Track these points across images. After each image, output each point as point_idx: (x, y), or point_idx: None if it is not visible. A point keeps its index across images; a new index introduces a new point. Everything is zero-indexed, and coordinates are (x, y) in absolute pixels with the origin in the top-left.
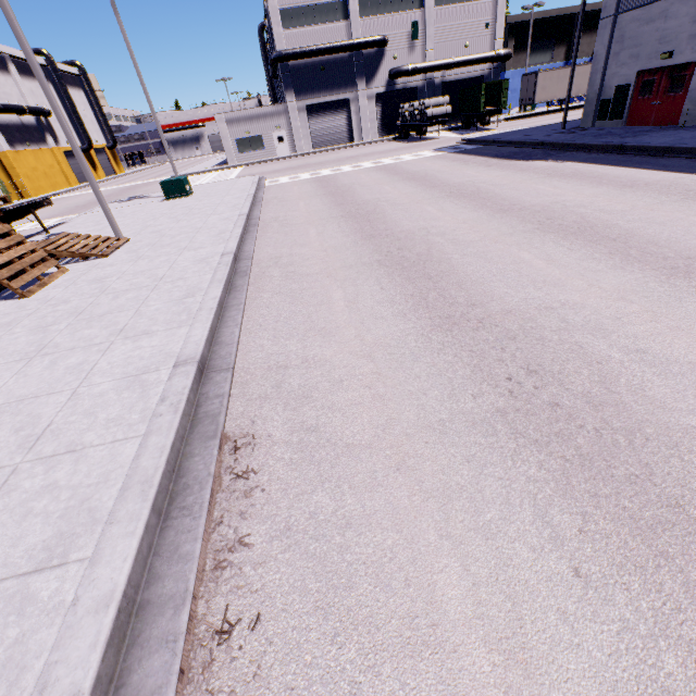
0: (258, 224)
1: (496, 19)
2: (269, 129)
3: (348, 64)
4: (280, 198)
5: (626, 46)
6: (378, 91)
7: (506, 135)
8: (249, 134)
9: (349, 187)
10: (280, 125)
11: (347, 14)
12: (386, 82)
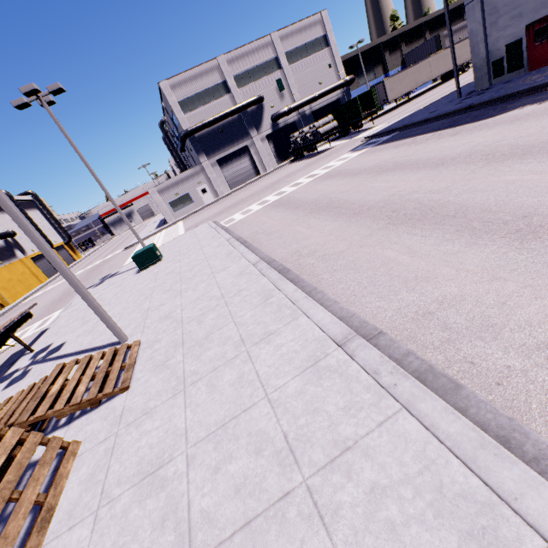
0: (286, 267)
1: (334, 59)
2: (193, 187)
3: (239, 122)
4: (262, 232)
5: (503, 12)
6: (267, 133)
7: (407, 120)
8: (178, 195)
9: (327, 198)
10: (200, 181)
11: (228, 90)
12: (271, 125)
